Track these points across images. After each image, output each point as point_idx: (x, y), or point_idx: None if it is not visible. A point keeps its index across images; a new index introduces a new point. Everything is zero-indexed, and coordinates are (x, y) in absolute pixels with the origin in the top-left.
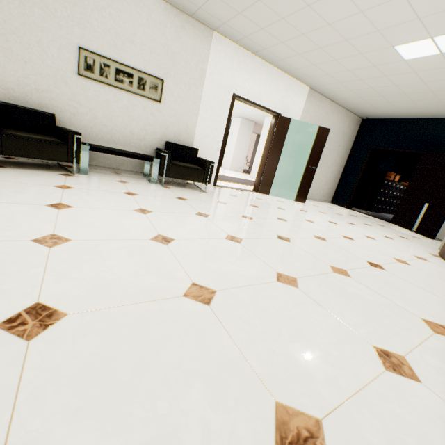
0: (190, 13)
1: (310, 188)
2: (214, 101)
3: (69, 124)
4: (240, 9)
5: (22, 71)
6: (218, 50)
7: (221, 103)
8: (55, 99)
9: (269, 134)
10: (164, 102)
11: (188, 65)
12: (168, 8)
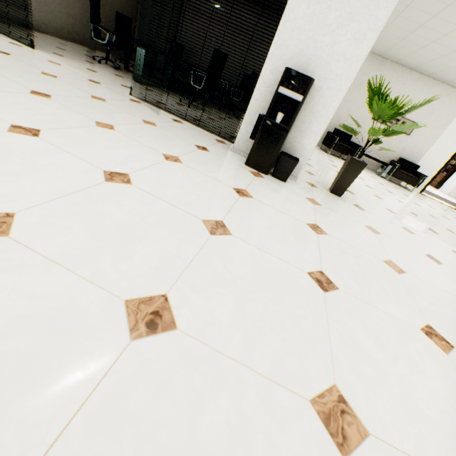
0: None
1: None
2: (450, 138)
3: (354, 140)
4: None
5: (349, 117)
6: None
7: (455, 141)
8: (355, 128)
9: None
10: (411, 135)
11: (440, 116)
12: (442, 86)
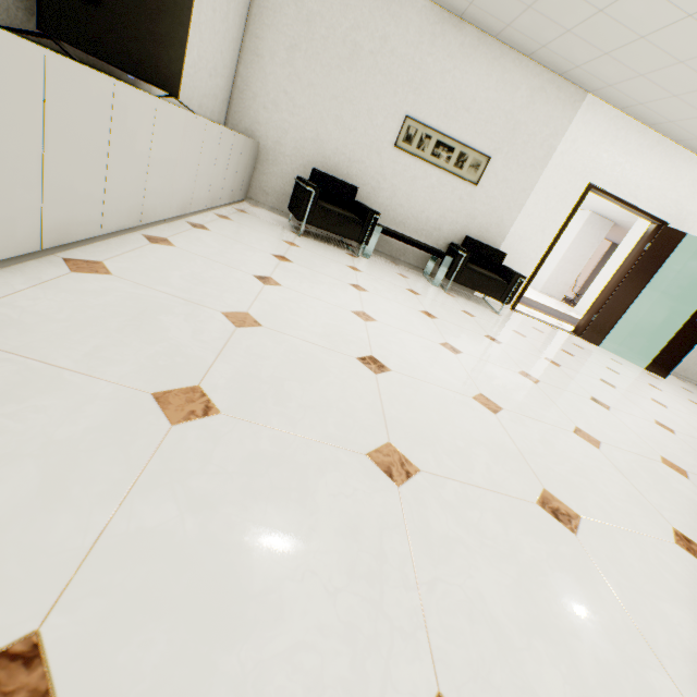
0: (560, 71)
1: (687, 357)
2: (554, 190)
3: (365, 199)
4: (644, 71)
5: (343, 140)
6: (586, 120)
7: (563, 195)
8: (363, 170)
9: (633, 251)
10: (481, 185)
11: (532, 140)
12: (530, 66)
